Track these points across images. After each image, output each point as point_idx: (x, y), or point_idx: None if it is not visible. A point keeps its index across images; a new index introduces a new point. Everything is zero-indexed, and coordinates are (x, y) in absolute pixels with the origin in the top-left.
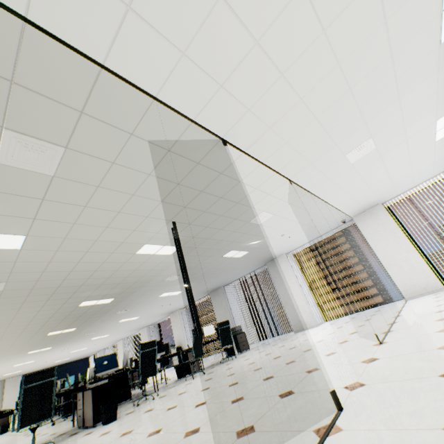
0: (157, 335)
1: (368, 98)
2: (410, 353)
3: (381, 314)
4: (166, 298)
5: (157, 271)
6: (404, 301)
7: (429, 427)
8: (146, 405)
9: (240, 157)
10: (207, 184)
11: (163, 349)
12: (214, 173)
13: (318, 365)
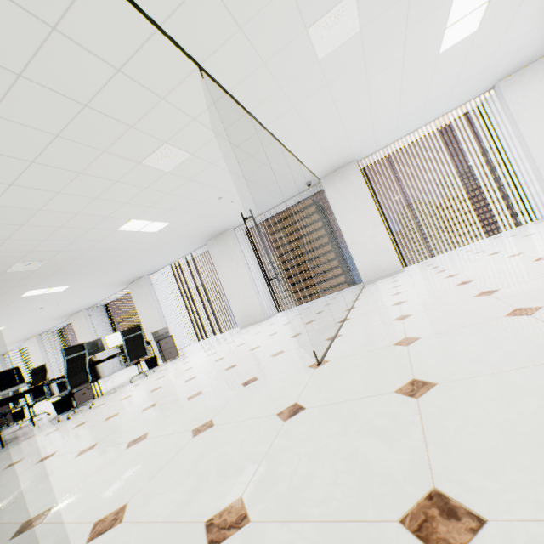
0: (58, 345)
1: None
2: (354, 399)
3: (335, 304)
4: (42, 298)
5: None
6: (363, 286)
7: None
8: None
9: None
10: None
11: (22, 381)
12: None
13: (219, 412)
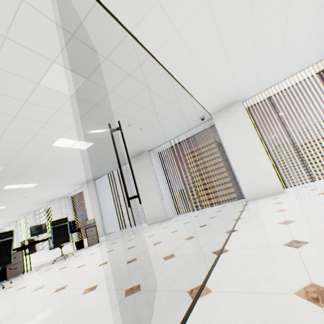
0: (45, 219)
1: None
2: None
3: (218, 219)
4: (21, 190)
5: None
6: (245, 202)
7: None
8: None
9: None
10: None
11: None
12: None
13: None
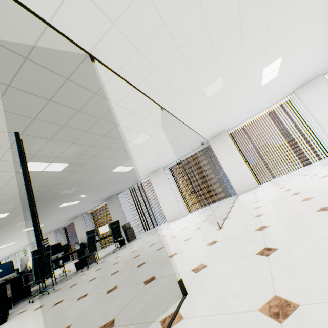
0: (64, 236)
1: (220, 37)
2: (238, 235)
3: (222, 206)
4: (66, 208)
5: (51, 186)
6: (237, 196)
7: (249, 309)
8: (40, 301)
9: (113, 78)
10: (83, 103)
11: (62, 250)
12: (89, 92)
13: (178, 250)
